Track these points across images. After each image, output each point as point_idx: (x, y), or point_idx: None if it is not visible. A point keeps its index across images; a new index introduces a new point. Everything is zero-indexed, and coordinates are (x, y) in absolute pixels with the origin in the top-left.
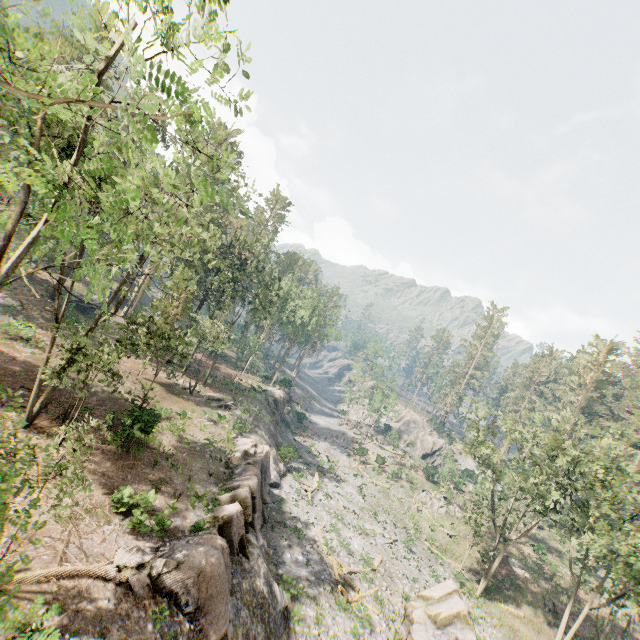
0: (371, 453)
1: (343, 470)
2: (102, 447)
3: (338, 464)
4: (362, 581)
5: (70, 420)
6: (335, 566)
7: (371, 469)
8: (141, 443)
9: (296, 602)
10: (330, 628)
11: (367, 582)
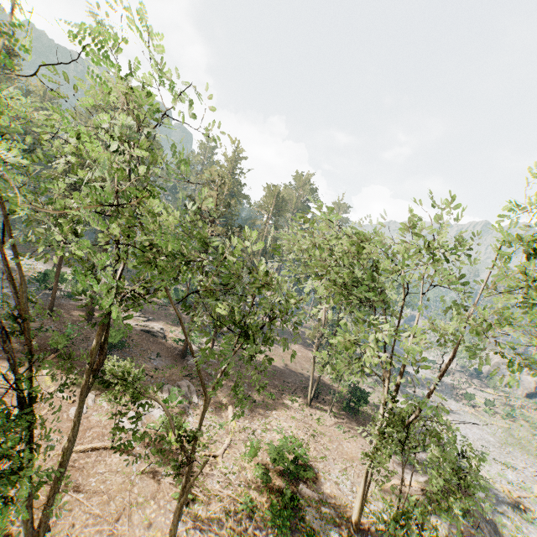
0: (475, 397)
1: (459, 414)
2: (343, 413)
3: (452, 409)
4: (531, 504)
5: (330, 400)
6: (505, 491)
7: (483, 411)
8: (354, 408)
9: (492, 514)
10: (527, 534)
11: (535, 505)
